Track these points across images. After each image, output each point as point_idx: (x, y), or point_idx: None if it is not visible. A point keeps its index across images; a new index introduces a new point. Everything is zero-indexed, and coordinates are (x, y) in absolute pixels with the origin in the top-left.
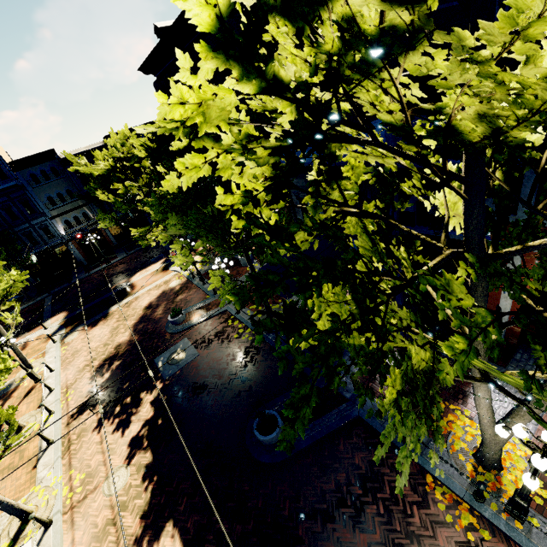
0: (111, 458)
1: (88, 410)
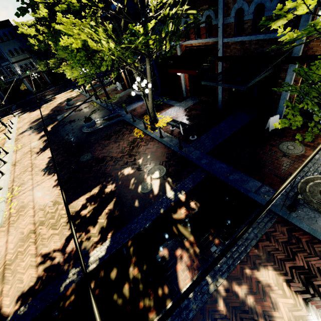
0: (33, 140)
1: (26, 132)
